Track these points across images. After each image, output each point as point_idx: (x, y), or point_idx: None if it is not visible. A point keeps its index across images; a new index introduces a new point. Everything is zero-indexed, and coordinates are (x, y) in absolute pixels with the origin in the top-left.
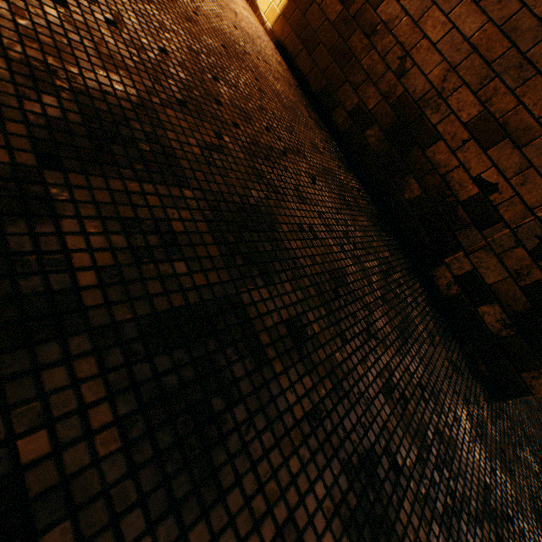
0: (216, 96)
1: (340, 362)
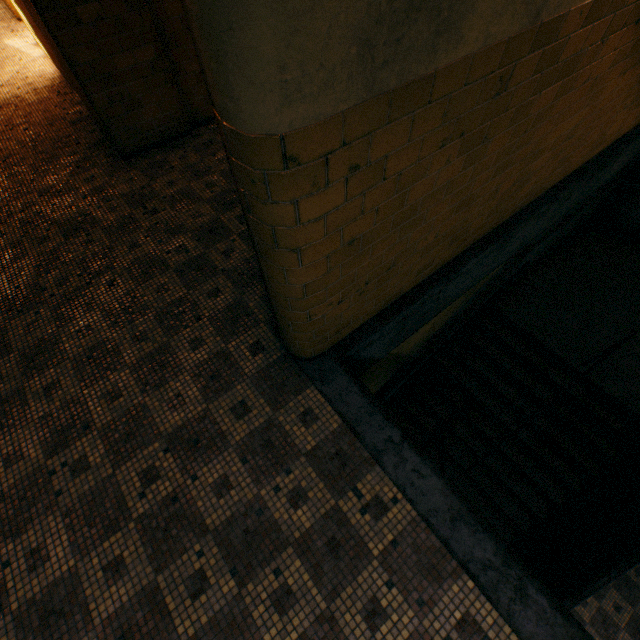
0: None
1: None
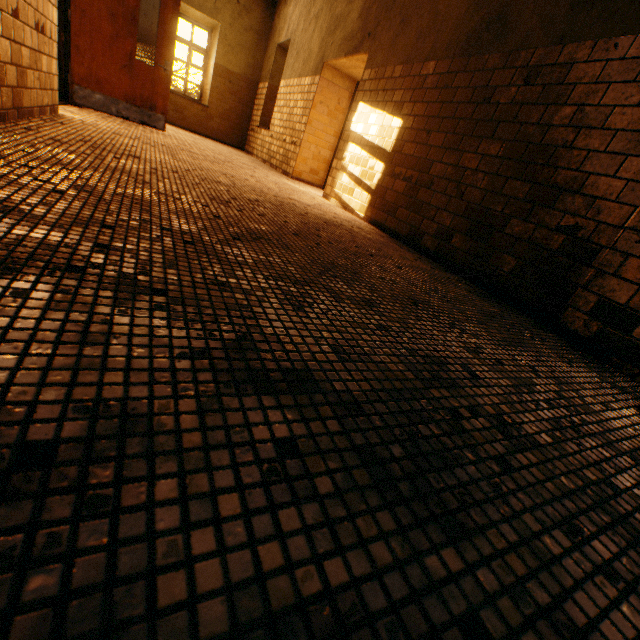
0: (317, 235)
1: (412, 324)
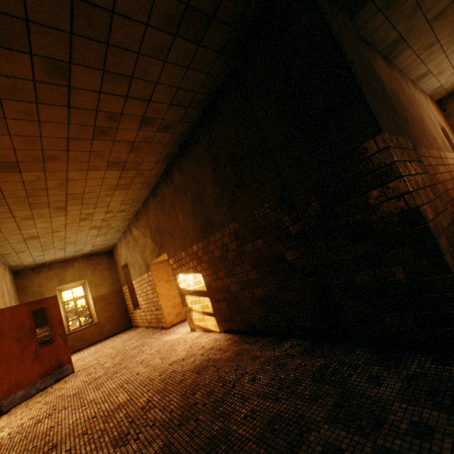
0: (195, 401)
1: None
